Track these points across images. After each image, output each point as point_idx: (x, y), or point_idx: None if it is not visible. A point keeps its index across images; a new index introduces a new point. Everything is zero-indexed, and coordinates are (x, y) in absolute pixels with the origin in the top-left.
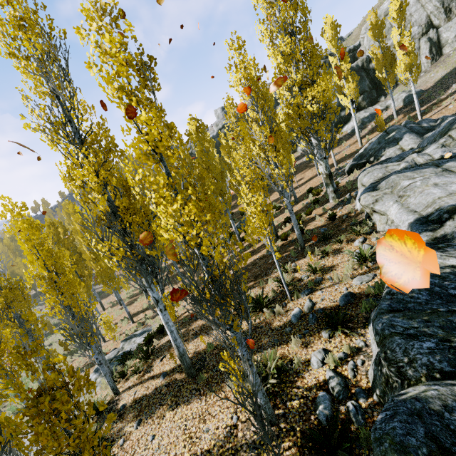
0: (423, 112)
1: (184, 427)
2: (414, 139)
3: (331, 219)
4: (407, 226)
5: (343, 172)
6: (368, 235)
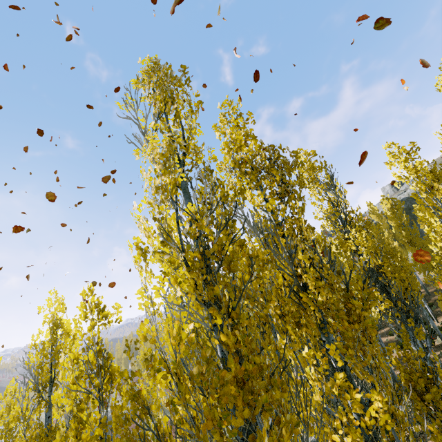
0: None
1: None
2: None
3: None
4: None
5: None
6: None
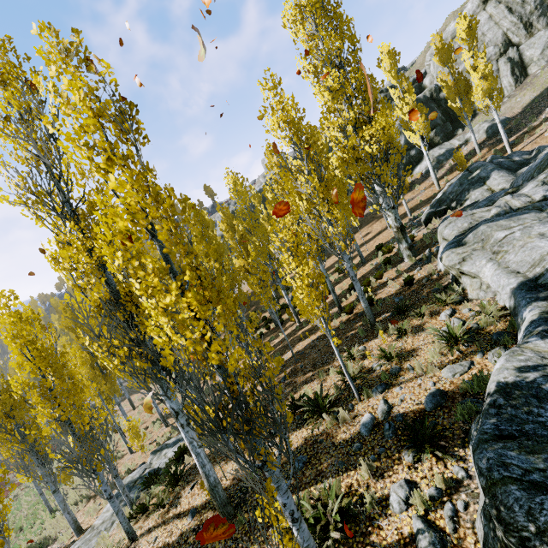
0: (512, 143)
1: None
2: (505, 176)
3: (408, 285)
4: (509, 293)
5: (419, 223)
6: (457, 305)
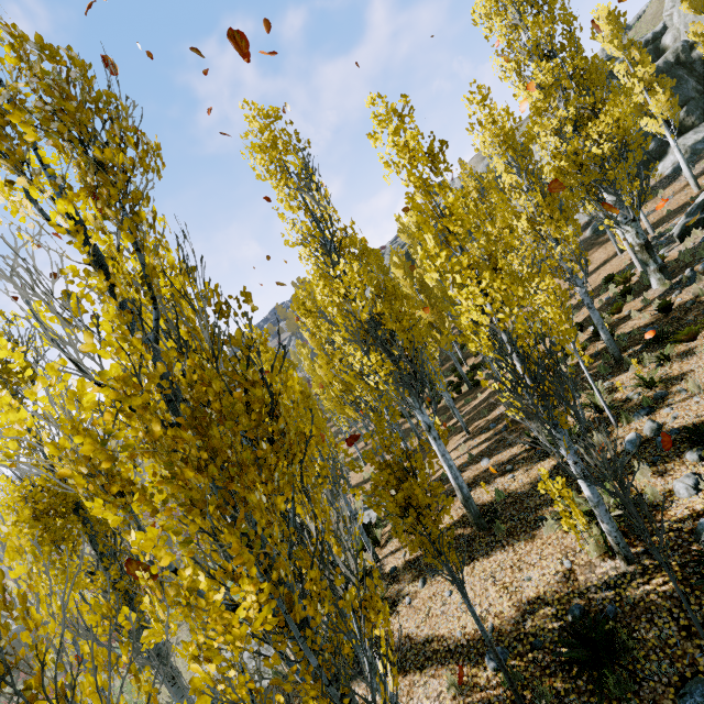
0: None
1: (493, 579)
2: None
3: (663, 312)
4: None
5: (670, 240)
6: None
